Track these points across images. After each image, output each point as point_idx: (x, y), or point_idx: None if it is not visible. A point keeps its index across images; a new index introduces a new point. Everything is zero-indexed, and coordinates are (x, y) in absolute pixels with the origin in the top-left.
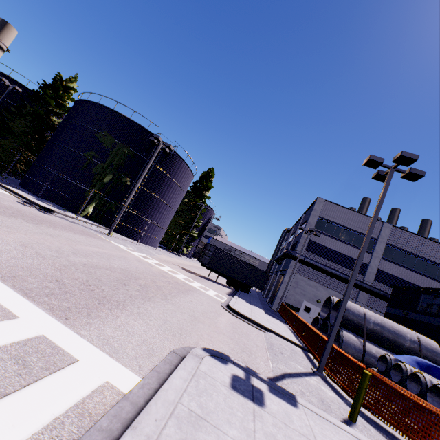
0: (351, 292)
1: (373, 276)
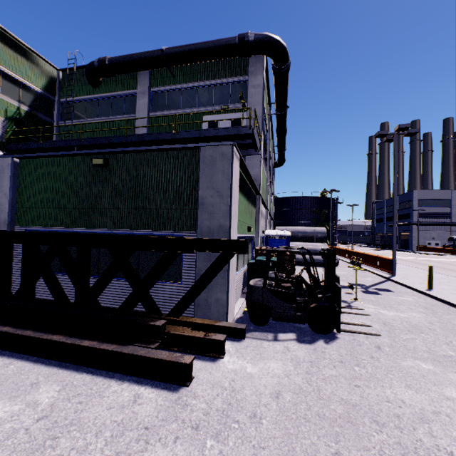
0: (447, 228)
1: (455, 217)
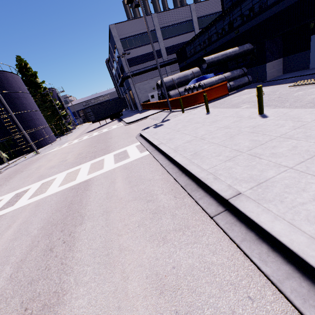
0: (163, 71)
1: (166, 54)
